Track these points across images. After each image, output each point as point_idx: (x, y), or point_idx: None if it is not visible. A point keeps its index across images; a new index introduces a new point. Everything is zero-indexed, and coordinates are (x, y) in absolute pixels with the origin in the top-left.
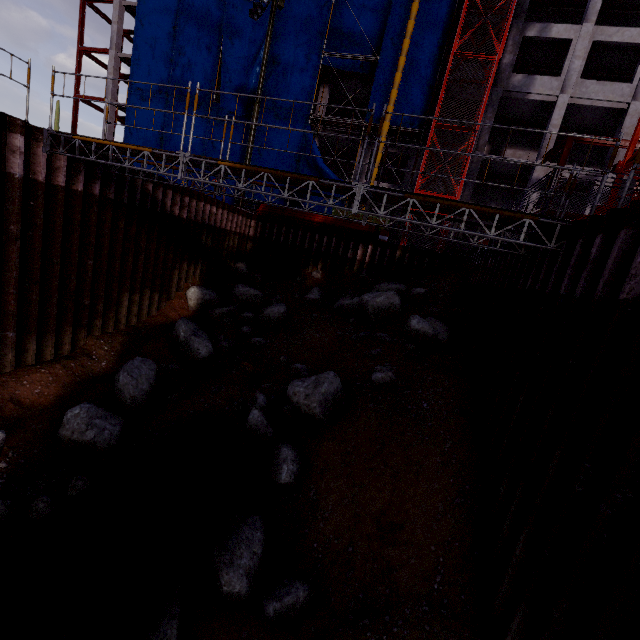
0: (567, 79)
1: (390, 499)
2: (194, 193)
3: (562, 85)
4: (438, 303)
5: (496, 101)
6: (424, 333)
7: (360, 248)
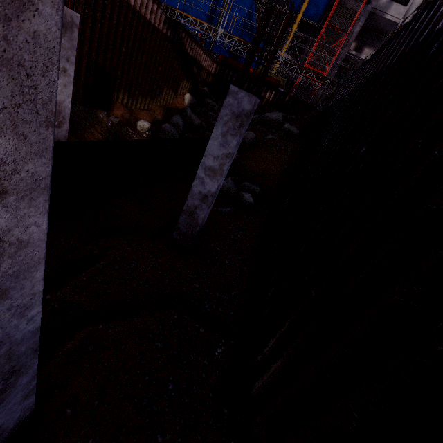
0: (409, 9)
1: (266, 166)
2: (196, 42)
3: (405, 13)
4: (298, 123)
5: (366, 14)
6: (289, 130)
7: (268, 92)
